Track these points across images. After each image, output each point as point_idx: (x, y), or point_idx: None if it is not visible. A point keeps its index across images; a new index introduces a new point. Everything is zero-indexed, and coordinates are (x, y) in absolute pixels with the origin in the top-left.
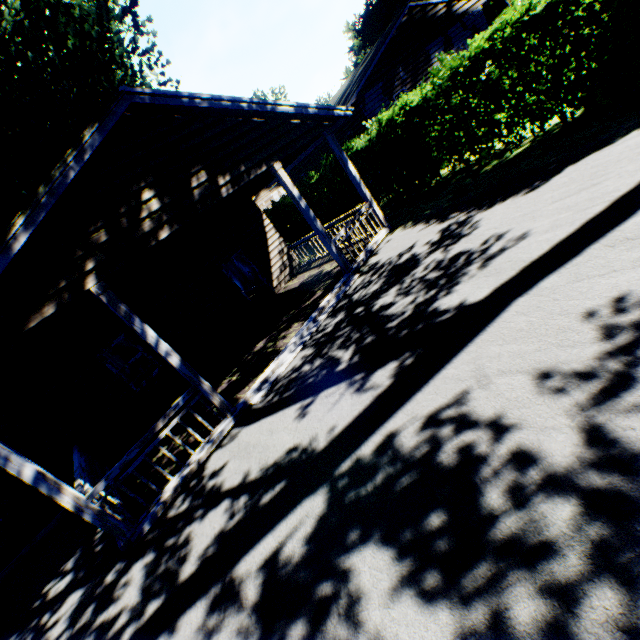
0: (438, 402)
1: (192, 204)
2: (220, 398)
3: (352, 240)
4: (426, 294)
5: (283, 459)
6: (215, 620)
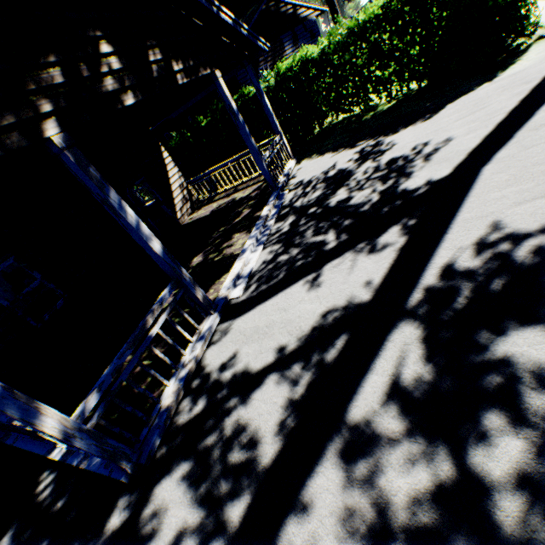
0: (475, 234)
1: (152, 79)
2: (202, 293)
3: (257, 173)
4: (384, 185)
5: (324, 321)
6: (364, 469)
